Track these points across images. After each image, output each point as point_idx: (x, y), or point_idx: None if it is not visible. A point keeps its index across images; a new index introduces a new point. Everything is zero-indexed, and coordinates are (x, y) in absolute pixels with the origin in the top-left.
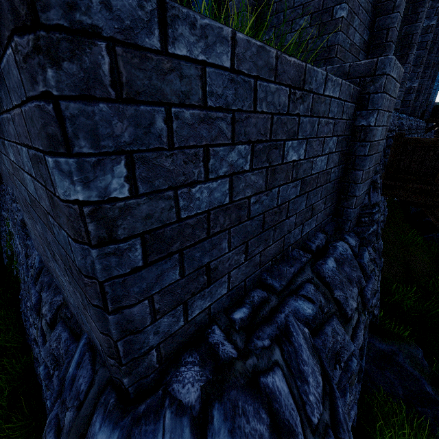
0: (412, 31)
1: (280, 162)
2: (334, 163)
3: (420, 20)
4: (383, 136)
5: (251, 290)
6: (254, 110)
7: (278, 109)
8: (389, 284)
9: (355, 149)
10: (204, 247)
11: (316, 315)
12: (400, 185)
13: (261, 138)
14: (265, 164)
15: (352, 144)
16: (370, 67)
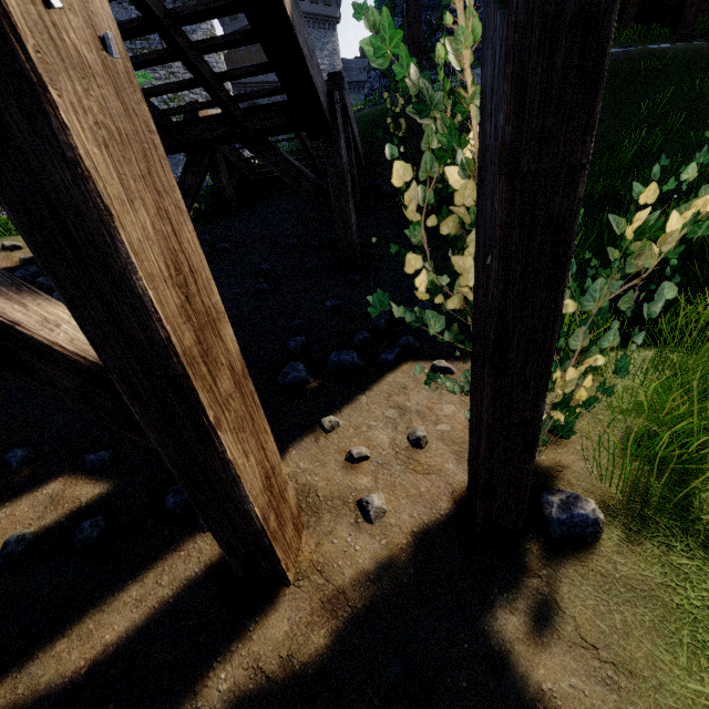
0: None
1: None
2: None
3: None
4: None
5: None
6: None
7: None
8: None
9: None
10: None
11: None
12: None
13: None
14: None
15: None
16: None
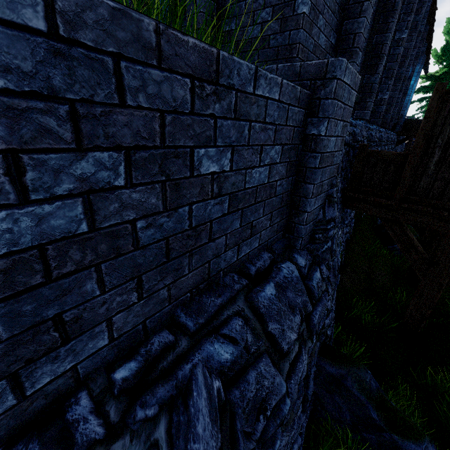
0: (382, 41)
1: (188, 174)
2: (280, 175)
3: (389, 31)
4: (338, 147)
5: (156, 332)
6: (120, 102)
7: (172, 105)
8: (350, 297)
9: (306, 160)
10: (41, 296)
11: (236, 359)
12: (363, 198)
13: (144, 143)
14: (159, 178)
15: (303, 154)
16: (320, 69)
